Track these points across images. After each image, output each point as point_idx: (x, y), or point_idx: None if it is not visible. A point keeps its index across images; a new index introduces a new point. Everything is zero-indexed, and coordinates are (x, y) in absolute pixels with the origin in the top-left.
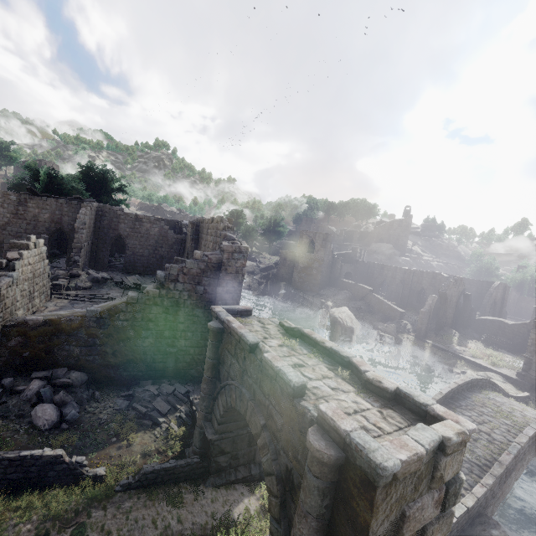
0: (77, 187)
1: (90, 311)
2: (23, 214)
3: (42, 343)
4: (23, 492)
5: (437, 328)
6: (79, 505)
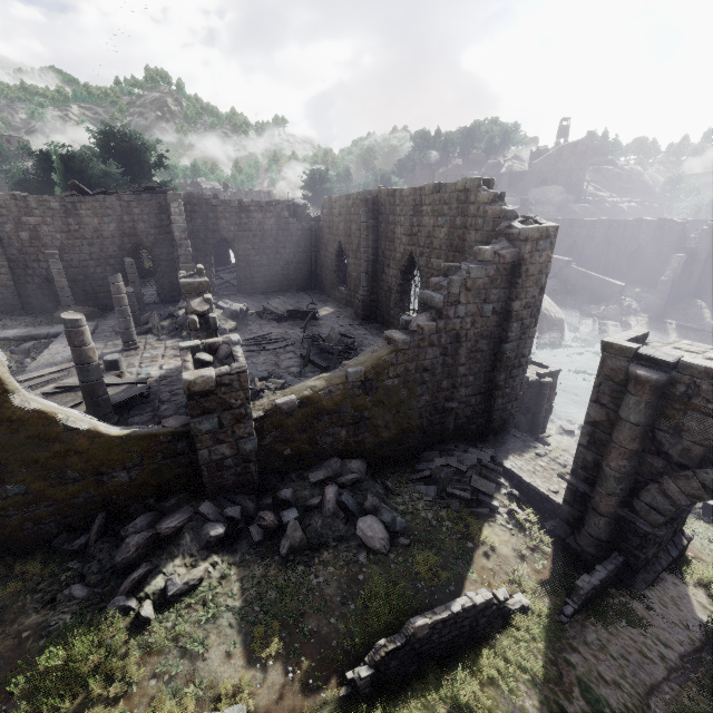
0: (111, 170)
1: (353, 373)
2: (79, 230)
3: (301, 432)
4: (467, 653)
5: (676, 301)
6: (550, 655)
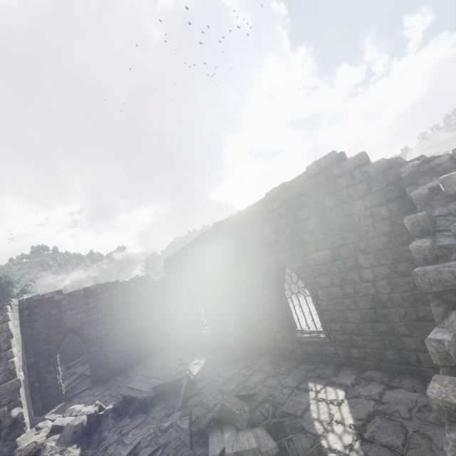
0: None
1: None
2: None
3: None
4: None
5: None
6: None
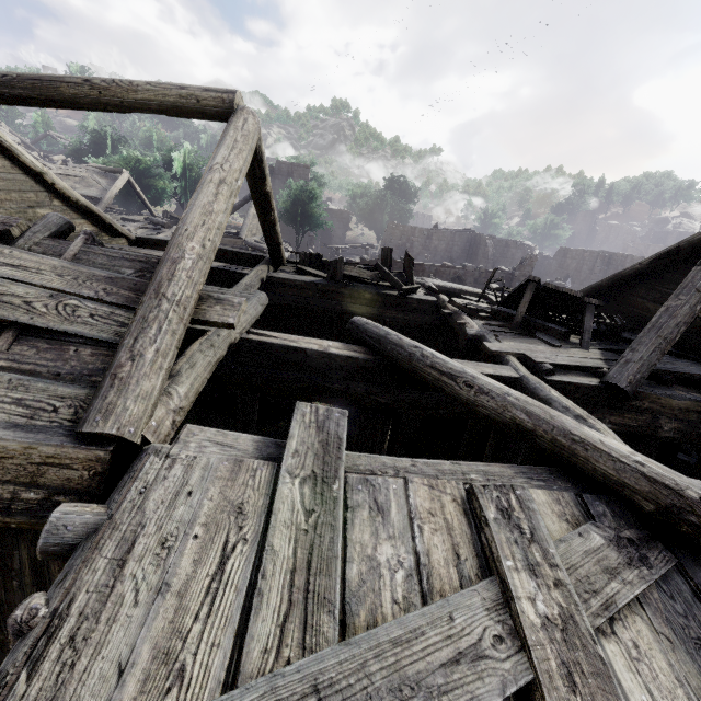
0: (409, 208)
1: None
2: (429, 246)
3: None
4: None
5: None
6: None
